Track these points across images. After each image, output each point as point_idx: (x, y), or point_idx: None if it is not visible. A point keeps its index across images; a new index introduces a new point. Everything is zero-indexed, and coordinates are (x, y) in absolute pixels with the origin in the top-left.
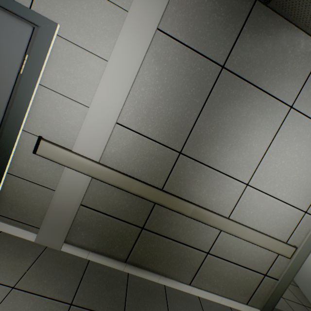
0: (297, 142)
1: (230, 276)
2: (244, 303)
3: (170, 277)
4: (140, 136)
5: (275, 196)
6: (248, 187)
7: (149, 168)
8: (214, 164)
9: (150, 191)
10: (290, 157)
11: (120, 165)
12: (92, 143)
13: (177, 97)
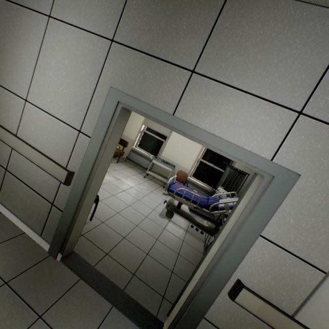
0: (60, 52)
1: (24, 198)
2: (39, 234)
3: None
4: None
5: (50, 112)
6: (27, 103)
7: None
8: (2, 82)
9: None
10: (57, 68)
11: None
12: None
13: None
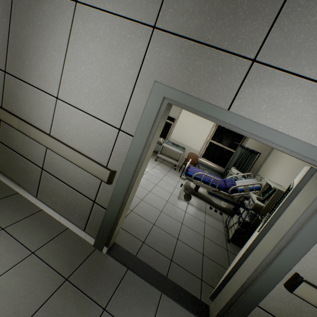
0: (91, 42)
1: (64, 196)
2: (82, 229)
3: (23, 188)
4: None
5: (84, 109)
6: (58, 101)
7: None
8: (29, 79)
9: None
10: (89, 61)
11: None
12: None
13: None
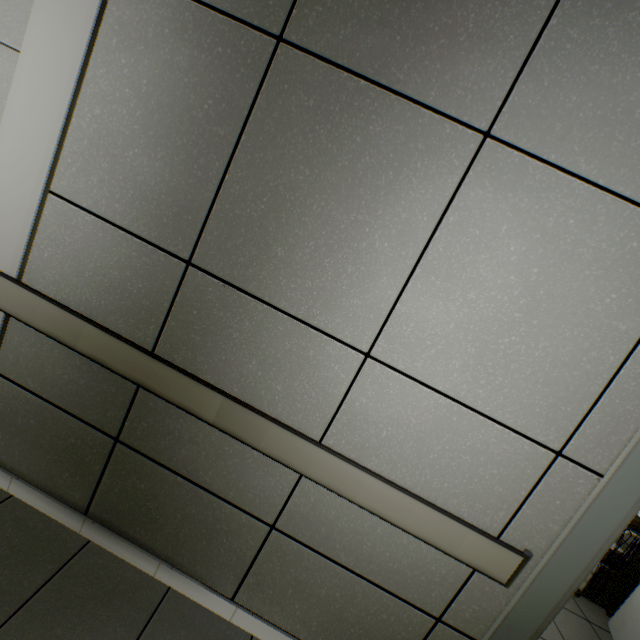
0: (513, 239)
1: (335, 600)
2: None
3: (185, 571)
4: (100, 222)
5: (455, 394)
6: (370, 363)
7: (123, 298)
8: (274, 293)
9: (118, 350)
10: (495, 282)
11: (63, 289)
12: (2, 236)
13: (174, 126)
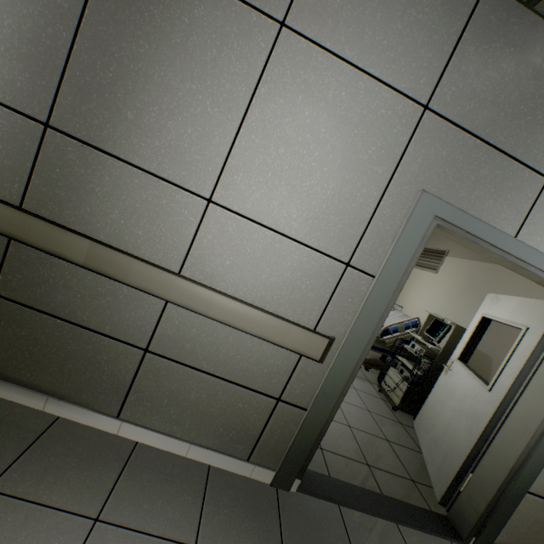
0: (307, 107)
1: (202, 401)
2: (243, 459)
3: (73, 402)
4: None
5: (276, 227)
6: (212, 207)
7: None
8: (128, 152)
9: None
10: (297, 140)
11: None
12: None
13: None
